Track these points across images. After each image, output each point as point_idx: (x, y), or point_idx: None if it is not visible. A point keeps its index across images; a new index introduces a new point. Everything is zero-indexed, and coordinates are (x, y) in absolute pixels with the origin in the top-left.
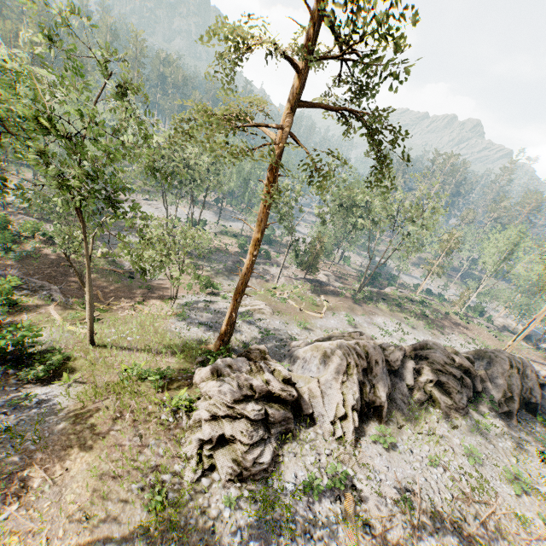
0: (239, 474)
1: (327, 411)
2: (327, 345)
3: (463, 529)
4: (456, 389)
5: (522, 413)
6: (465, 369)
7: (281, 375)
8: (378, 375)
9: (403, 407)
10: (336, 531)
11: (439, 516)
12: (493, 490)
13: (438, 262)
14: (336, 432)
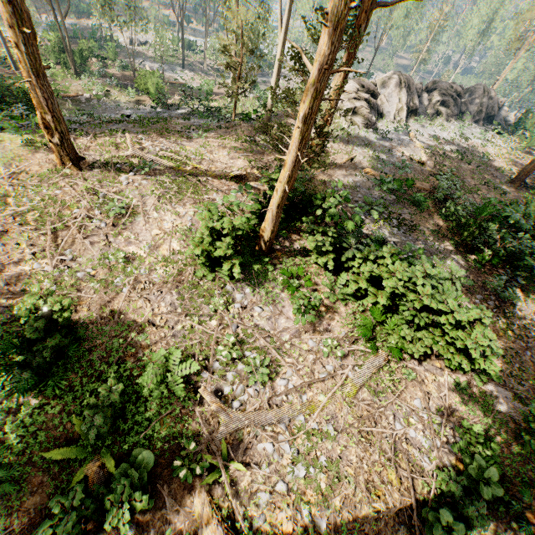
0: (366, 124)
1: (391, 110)
2: (384, 76)
3: (459, 146)
4: (453, 103)
5: (485, 123)
6: (457, 94)
7: (372, 83)
8: (414, 91)
9: (423, 116)
10: (410, 142)
11: (449, 142)
12: (471, 139)
13: (426, 47)
14: (396, 120)
